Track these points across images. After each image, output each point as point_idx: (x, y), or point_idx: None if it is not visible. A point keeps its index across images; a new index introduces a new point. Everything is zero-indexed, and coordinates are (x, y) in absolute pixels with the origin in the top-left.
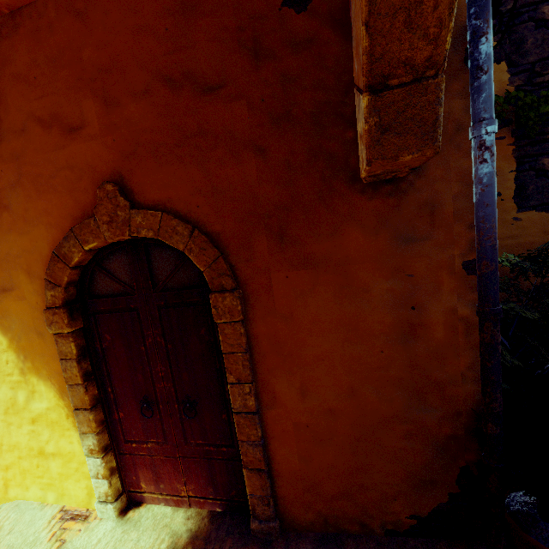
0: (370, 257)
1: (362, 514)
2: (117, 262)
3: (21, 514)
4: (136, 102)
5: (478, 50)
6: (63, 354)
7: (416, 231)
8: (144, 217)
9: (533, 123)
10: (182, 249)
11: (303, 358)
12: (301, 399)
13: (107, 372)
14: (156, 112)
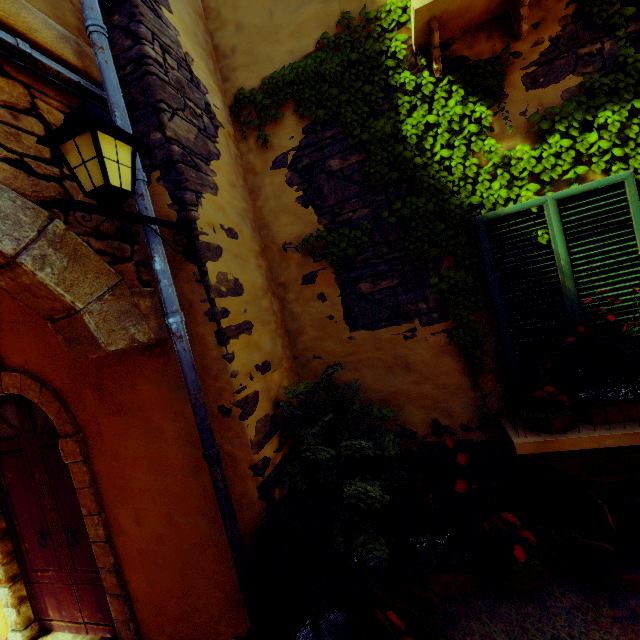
0: (159, 405)
1: (200, 636)
2: (9, 409)
3: None
4: None
5: (153, 267)
6: None
7: (183, 383)
8: (10, 378)
9: (336, 257)
10: (37, 402)
11: (132, 490)
12: (138, 527)
13: (13, 506)
14: (9, 298)
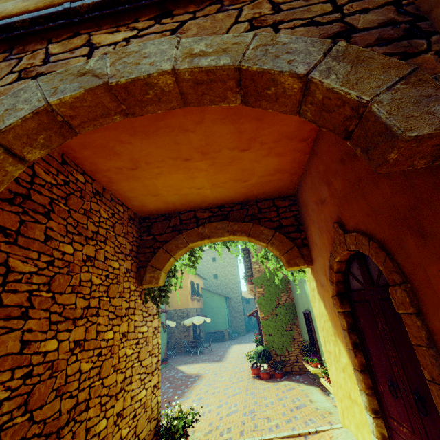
0: None
1: None
2: (355, 267)
3: (346, 437)
4: (335, 178)
5: None
6: (342, 326)
7: None
8: (349, 238)
9: None
10: (367, 254)
11: None
12: None
13: (367, 347)
14: (342, 179)
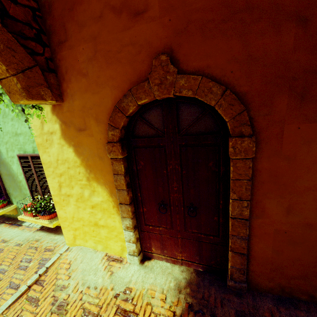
0: None
1: (313, 290)
2: (154, 114)
3: (84, 253)
4: None
5: None
6: (115, 171)
7: None
8: (187, 80)
9: None
10: (213, 104)
11: (295, 187)
12: (285, 215)
13: (138, 184)
14: None
